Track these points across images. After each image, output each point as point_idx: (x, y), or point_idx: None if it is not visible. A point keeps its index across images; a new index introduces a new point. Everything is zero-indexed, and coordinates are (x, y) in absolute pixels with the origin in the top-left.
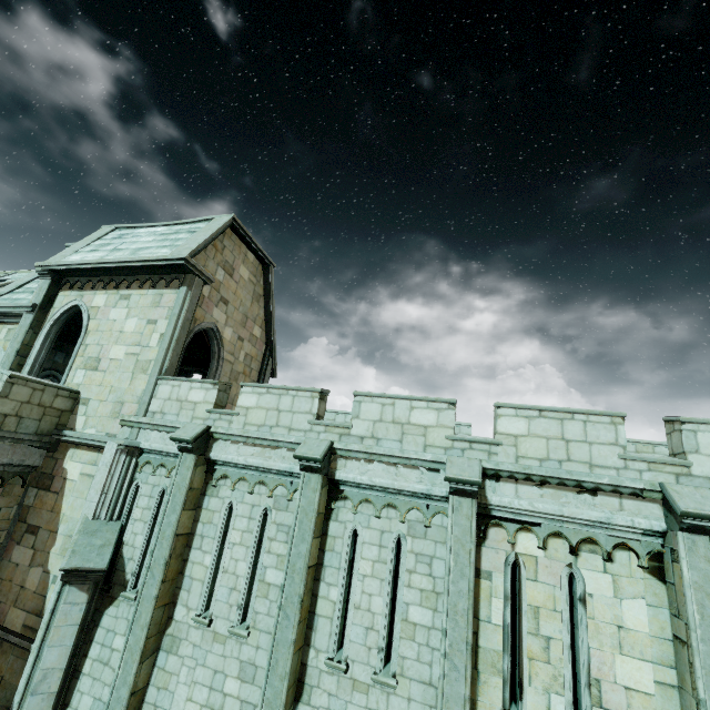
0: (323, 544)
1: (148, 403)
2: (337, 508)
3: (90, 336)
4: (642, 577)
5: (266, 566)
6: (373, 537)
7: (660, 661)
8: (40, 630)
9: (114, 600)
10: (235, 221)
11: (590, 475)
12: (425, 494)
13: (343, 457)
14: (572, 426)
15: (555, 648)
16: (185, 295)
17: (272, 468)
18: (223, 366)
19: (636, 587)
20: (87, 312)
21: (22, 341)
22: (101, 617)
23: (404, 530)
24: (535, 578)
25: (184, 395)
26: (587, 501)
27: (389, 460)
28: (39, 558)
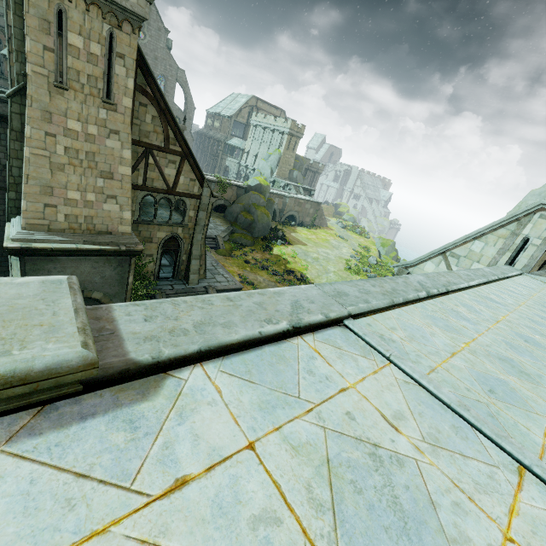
0: None
1: None
2: None
3: None
4: None
5: None
6: None
7: None
8: None
9: None
10: None
11: None
12: None
13: None
14: None
15: None
16: None
17: None
18: None
19: None
20: None
21: None
22: None
23: None
24: None
25: None
26: None
27: None
28: None
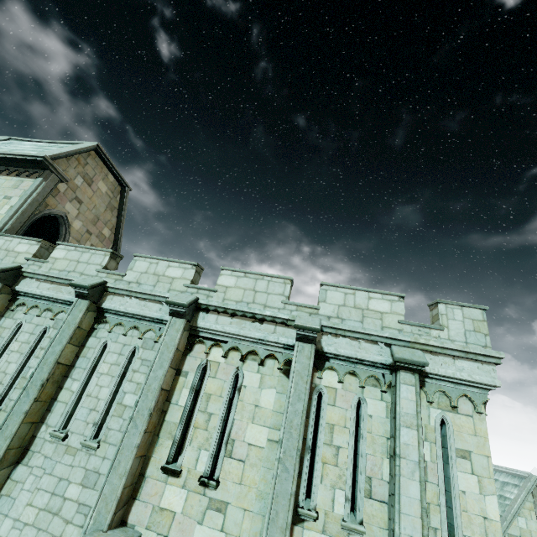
0: (80, 352)
1: None
2: (99, 329)
3: None
4: (278, 375)
5: (31, 367)
6: (117, 348)
7: (274, 427)
8: None
9: None
10: (99, 148)
11: (261, 310)
12: (159, 319)
13: (112, 294)
14: (261, 283)
15: (213, 420)
16: (40, 183)
17: (59, 298)
18: None
19: (273, 381)
20: None
21: None
22: None
23: (140, 344)
24: (214, 376)
25: (13, 247)
26: (256, 327)
27: (142, 296)
28: None
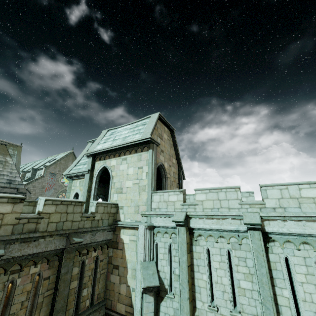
0: (268, 266)
1: (150, 204)
2: (270, 246)
3: (114, 179)
4: None
5: (239, 279)
6: (299, 261)
7: None
8: (136, 314)
9: (163, 298)
10: (160, 115)
11: None
12: None
13: (266, 220)
14: None
15: None
16: (152, 153)
17: (226, 229)
18: (167, 180)
19: None
20: (110, 168)
21: (88, 185)
22: (159, 307)
23: None
24: None
25: (167, 199)
26: None
27: (297, 219)
28: (123, 280)
